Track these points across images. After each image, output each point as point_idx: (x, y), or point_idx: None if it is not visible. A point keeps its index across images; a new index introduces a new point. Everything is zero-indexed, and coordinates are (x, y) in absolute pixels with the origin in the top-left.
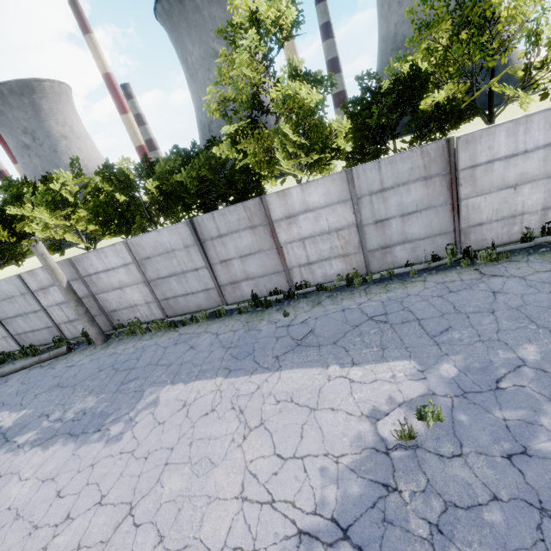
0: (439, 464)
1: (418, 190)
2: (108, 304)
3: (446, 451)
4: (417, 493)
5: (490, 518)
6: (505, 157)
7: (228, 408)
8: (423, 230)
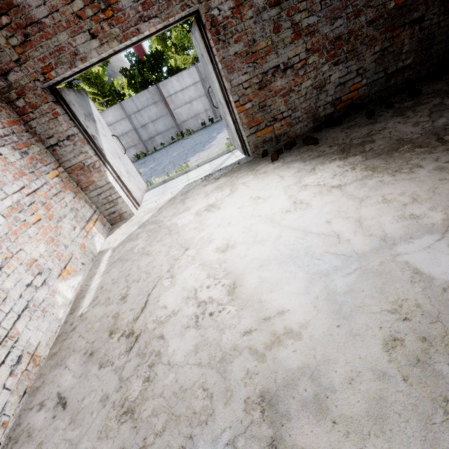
0: None
1: (154, 109)
2: None
3: None
4: None
5: None
6: (180, 90)
7: None
8: (164, 127)
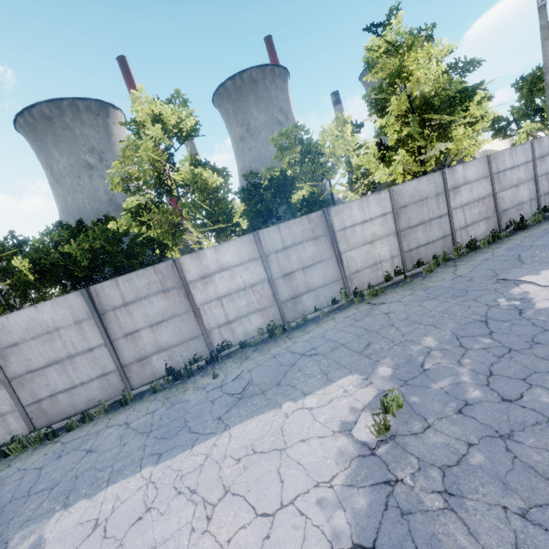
0: (418, 441)
1: (311, 248)
2: None
3: (417, 428)
4: (416, 473)
5: (476, 461)
6: (361, 222)
7: (172, 496)
8: (320, 279)
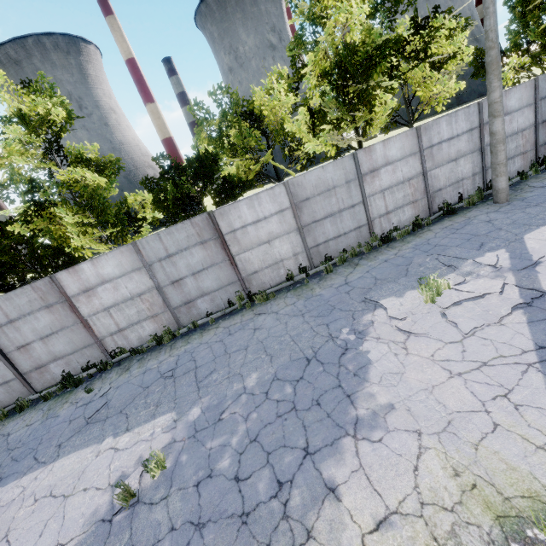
0: (147, 513)
1: (200, 252)
2: None
3: (158, 497)
4: None
5: None
6: (253, 222)
7: None
8: (214, 283)
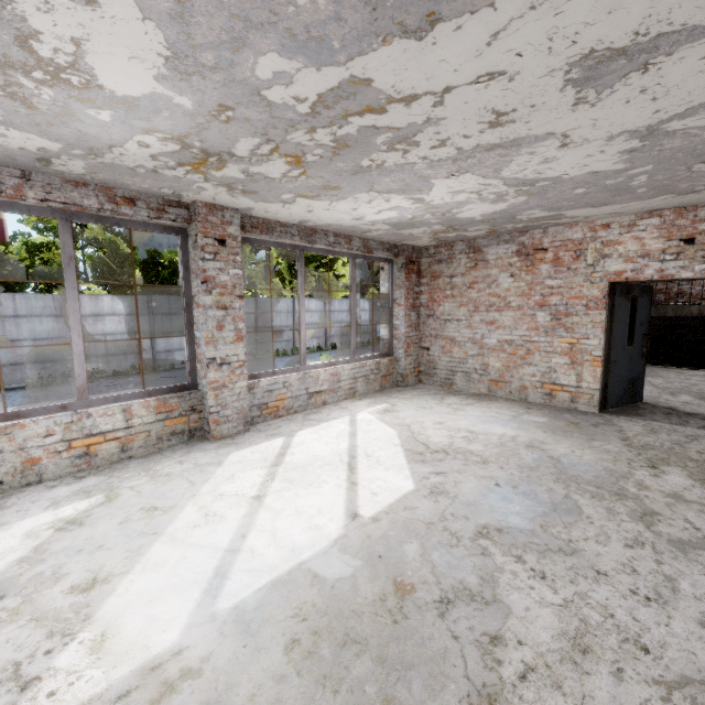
0: None
1: None
2: None
3: None
4: None
5: None
6: None
7: None
8: None
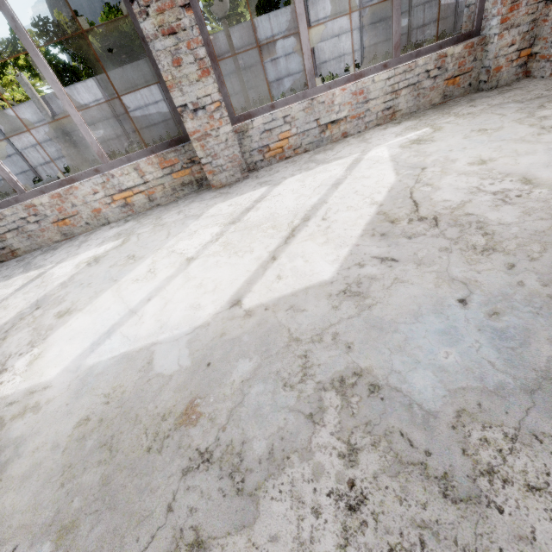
0: None
1: (292, 37)
2: (83, 141)
3: None
4: None
5: None
6: (332, 15)
7: None
8: (297, 66)
